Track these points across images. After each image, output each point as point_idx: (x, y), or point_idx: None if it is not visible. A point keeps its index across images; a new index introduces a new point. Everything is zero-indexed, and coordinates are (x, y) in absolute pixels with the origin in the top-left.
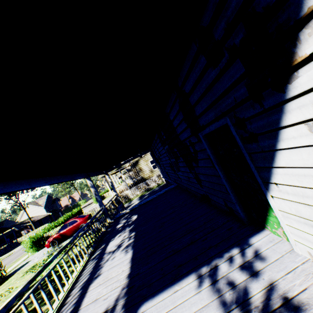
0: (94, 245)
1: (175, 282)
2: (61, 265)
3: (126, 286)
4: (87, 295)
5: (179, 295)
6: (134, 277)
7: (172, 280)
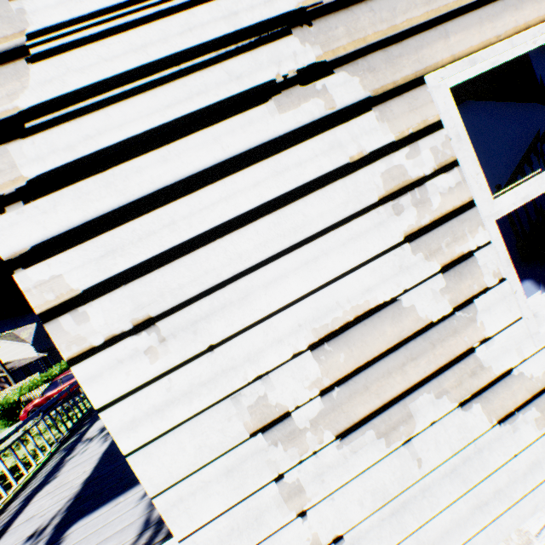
0: (72, 427)
1: (125, 491)
2: (36, 453)
3: (75, 496)
4: (26, 510)
5: (117, 509)
6: (91, 482)
7: (124, 488)
